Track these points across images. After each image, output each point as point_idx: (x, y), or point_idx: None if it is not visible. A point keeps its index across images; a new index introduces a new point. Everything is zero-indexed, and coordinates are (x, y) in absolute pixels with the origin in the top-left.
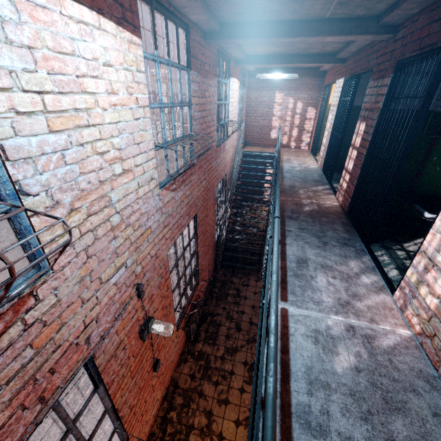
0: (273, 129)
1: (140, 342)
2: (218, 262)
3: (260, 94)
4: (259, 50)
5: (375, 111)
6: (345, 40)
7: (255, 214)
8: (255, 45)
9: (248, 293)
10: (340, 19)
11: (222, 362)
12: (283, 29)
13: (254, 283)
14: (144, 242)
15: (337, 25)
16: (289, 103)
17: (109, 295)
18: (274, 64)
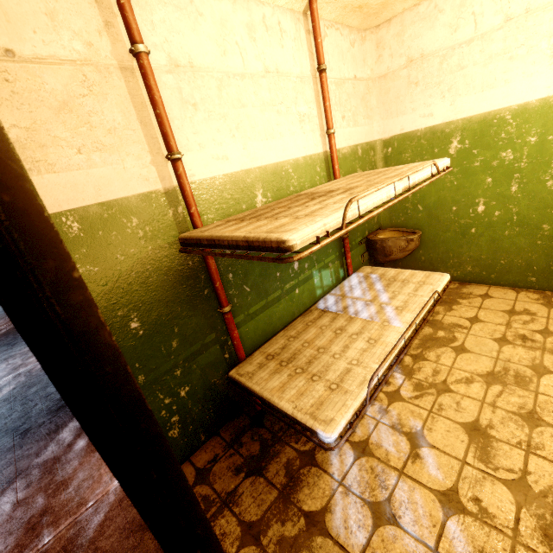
0: None
1: None
2: None
3: None
4: None
5: None
6: None
7: None
8: None
9: None
10: None
11: None
12: None
13: None
14: None
15: None
16: None
17: None
18: None
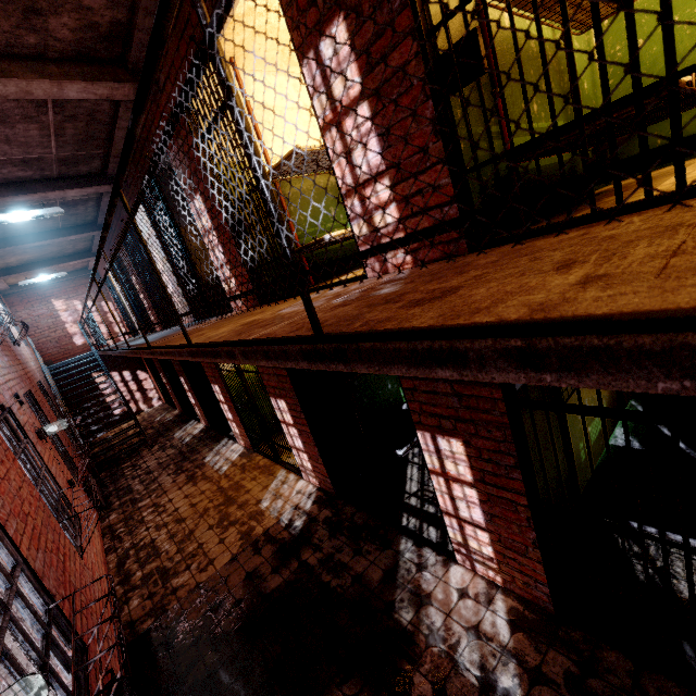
0: (74, 336)
1: (43, 445)
2: (93, 467)
3: (31, 309)
4: (10, 261)
5: (131, 266)
6: (84, 237)
7: (115, 431)
8: (6, 256)
9: (146, 459)
10: (71, 227)
11: (148, 489)
12: (32, 238)
13: (148, 452)
14: (1, 370)
15: (71, 230)
16: (77, 306)
17: (0, 382)
18: (34, 270)
